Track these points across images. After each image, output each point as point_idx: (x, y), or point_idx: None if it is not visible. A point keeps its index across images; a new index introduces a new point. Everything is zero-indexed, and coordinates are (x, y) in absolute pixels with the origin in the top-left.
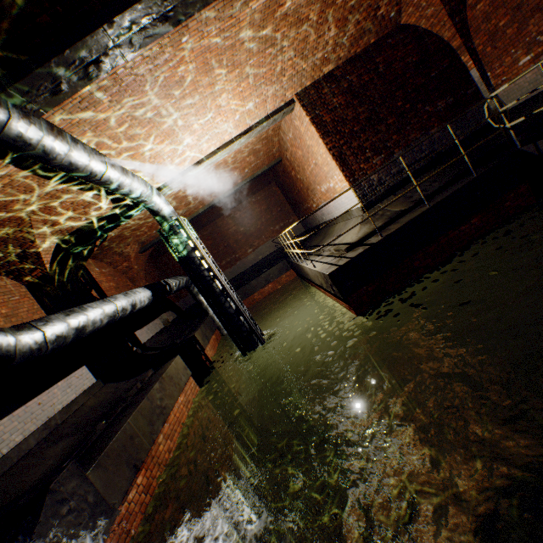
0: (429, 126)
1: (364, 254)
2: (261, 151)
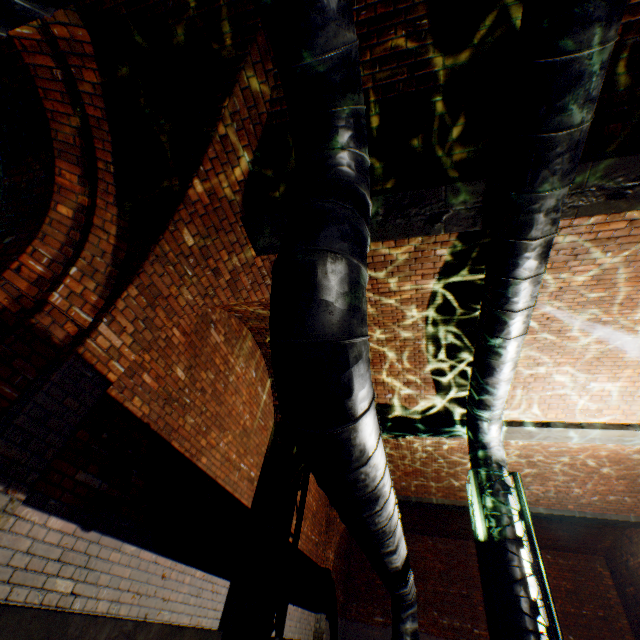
0: None
1: None
2: None
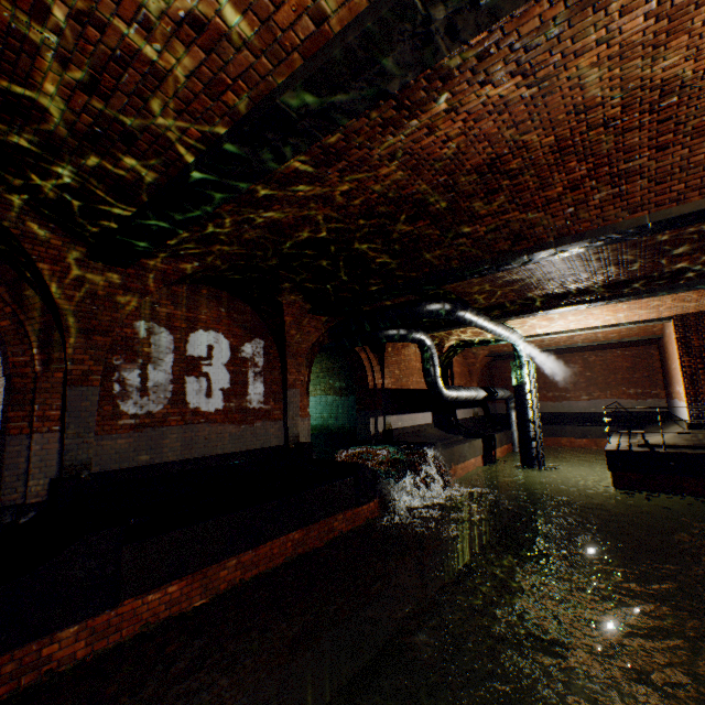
0: None
1: (640, 452)
2: (636, 326)
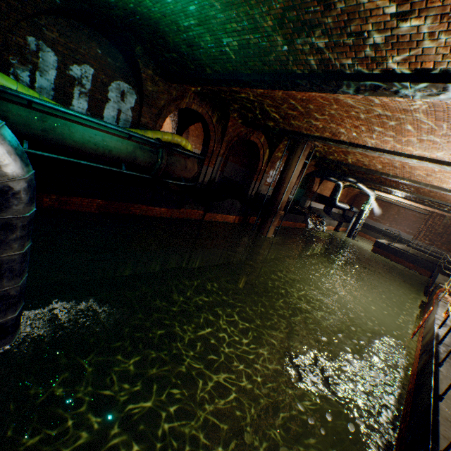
0: (450, 251)
1: (385, 245)
2: None
